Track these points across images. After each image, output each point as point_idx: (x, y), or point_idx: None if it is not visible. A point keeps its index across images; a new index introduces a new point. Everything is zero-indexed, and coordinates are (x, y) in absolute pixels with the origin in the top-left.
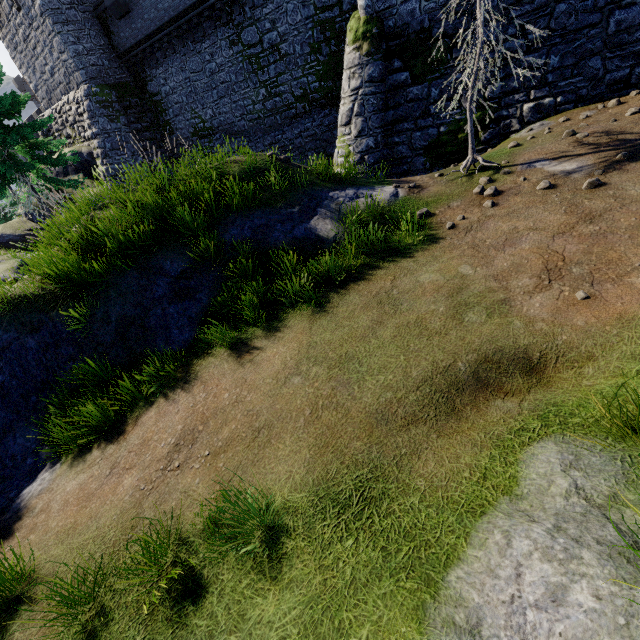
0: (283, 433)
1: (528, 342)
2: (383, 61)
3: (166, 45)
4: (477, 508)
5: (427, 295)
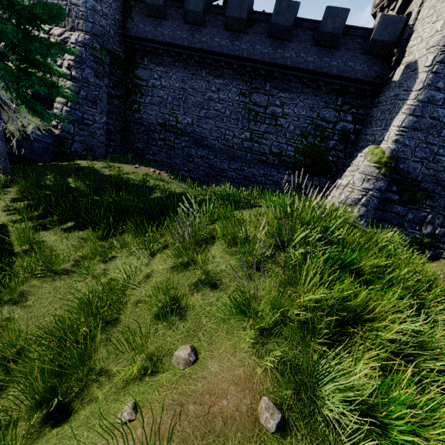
0: None
1: None
2: (388, 182)
3: (179, 58)
4: None
5: None
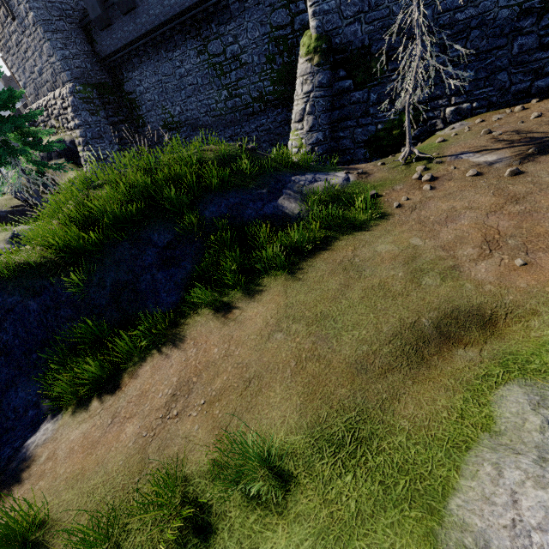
0: (272, 382)
1: (480, 301)
2: (330, 71)
3: (142, 53)
4: (461, 444)
5: (386, 262)
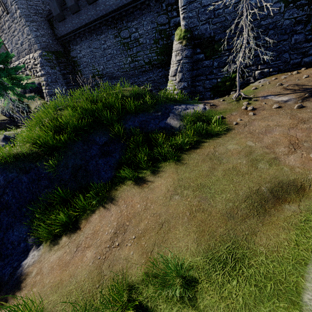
0: (177, 225)
1: (294, 177)
2: (192, 49)
3: (82, 35)
4: (301, 261)
5: (234, 155)
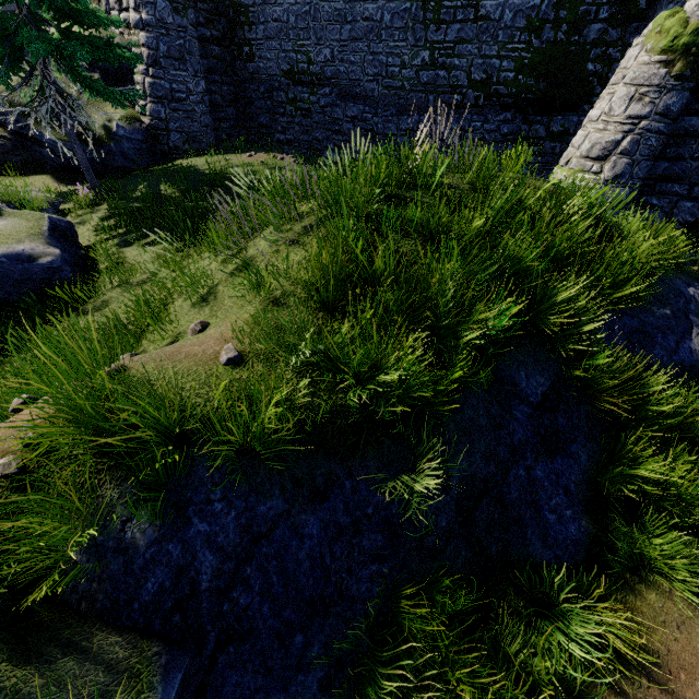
0: None
1: None
2: (690, 93)
3: None
4: None
5: None
